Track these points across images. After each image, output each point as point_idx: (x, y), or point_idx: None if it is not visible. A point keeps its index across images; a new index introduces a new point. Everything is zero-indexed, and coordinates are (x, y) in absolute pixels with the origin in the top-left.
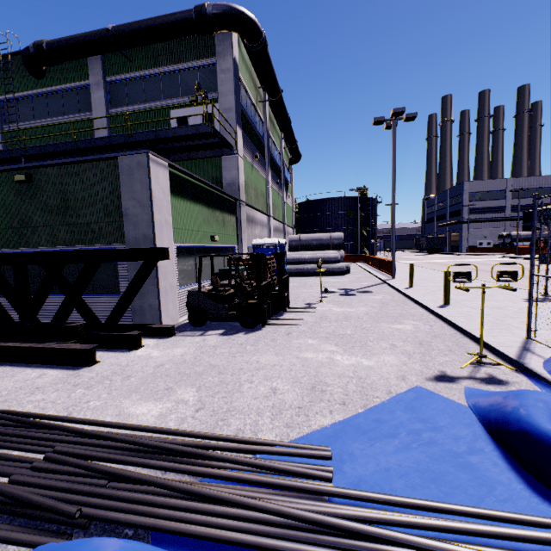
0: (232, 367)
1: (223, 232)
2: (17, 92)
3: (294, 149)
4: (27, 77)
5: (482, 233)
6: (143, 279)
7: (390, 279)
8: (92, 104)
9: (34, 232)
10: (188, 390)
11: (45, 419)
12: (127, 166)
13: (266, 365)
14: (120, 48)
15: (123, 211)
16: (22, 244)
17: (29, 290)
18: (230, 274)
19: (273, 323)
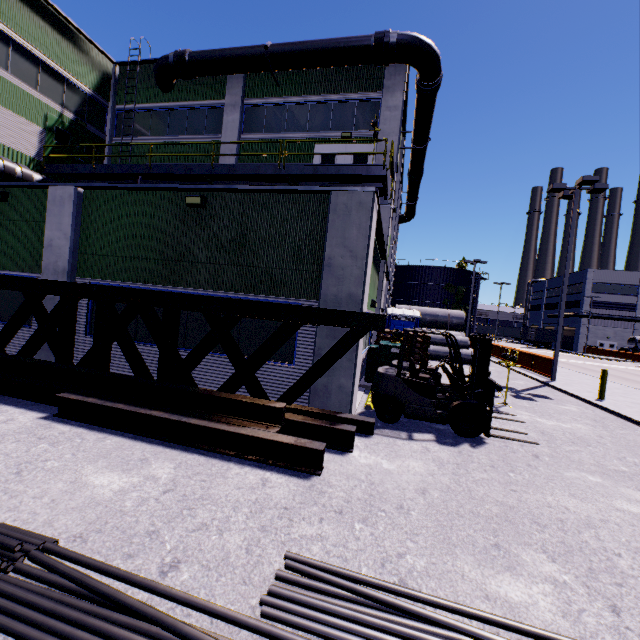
0: (539, 513)
1: (373, 295)
2: (137, 103)
3: (413, 206)
4: (151, 89)
5: (605, 332)
6: (344, 352)
7: (550, 381)
8: (223, 126)
9: (191, 268)
10: (534, 555)
11: (378, 589)
12: (343, 204)
13: (590, 518)
14: (273, 69)
15: (325, 259)
16: (172, 282)
17: (177, 341)
18: (413, 354)
19: (495, 434)
